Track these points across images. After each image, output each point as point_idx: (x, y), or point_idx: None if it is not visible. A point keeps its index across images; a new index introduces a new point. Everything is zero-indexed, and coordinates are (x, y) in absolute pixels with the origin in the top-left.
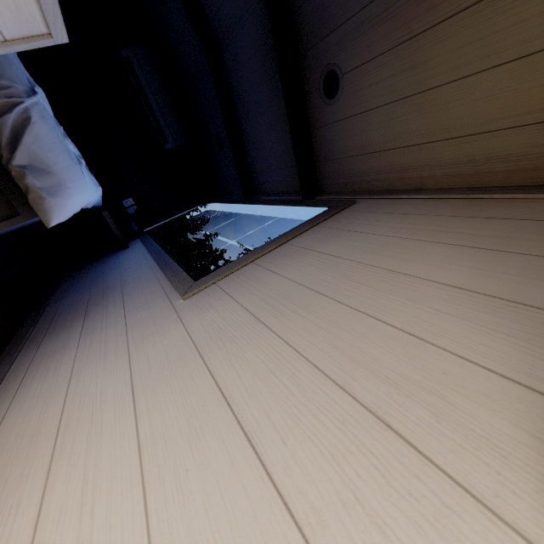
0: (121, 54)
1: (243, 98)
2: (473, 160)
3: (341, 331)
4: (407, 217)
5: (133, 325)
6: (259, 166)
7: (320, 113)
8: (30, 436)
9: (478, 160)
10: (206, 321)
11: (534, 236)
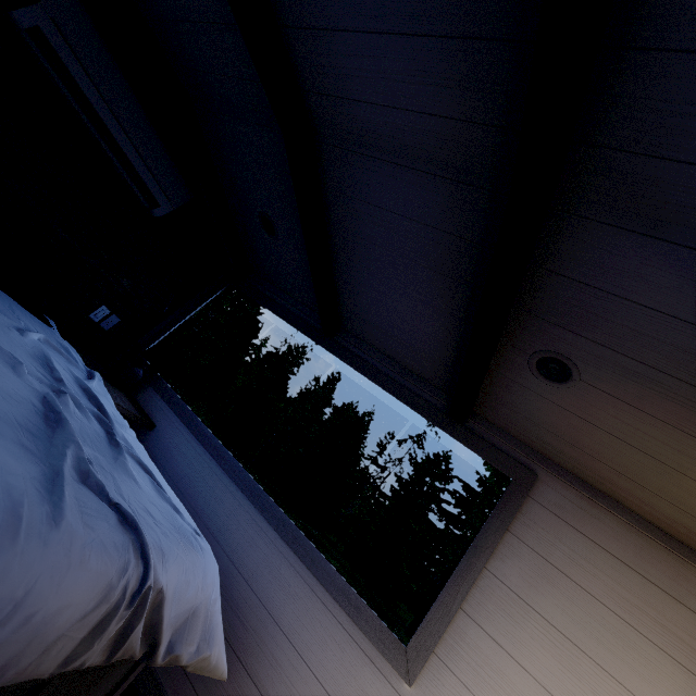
0: (17, 19)
1: (357, 235)
2: (690, 530)
3: None
4: (618, 567)
5: None
6: (363, 314)
7: (516, 370)
8: None
9: None
10: None
11: None
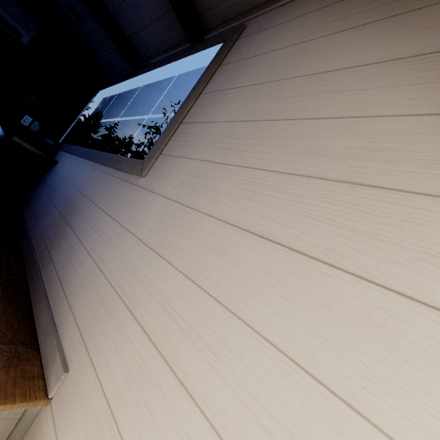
0: None
1: None
2: None
3: (290, 140)
4: (303, 19)
5: (116, 213)
6: (132, 25)
7: None
8: (101, 307)
9: None
10: (175, 183)
11: None
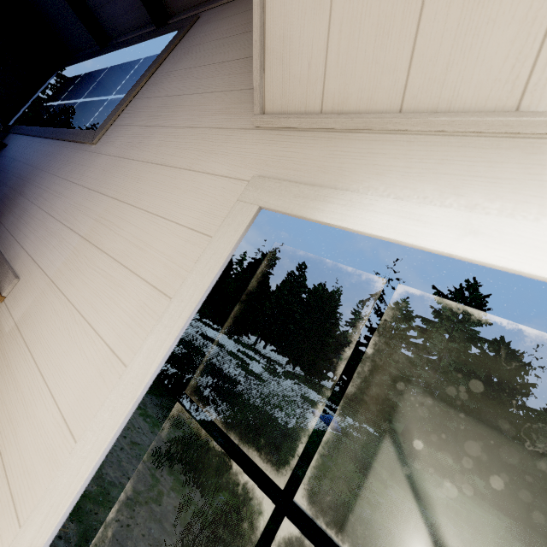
0: None
1: None
2: None
3: (195, 107)
4: (232, 18)
5: (68, 175)
6: None
7: None
8: (49, 236)
9: None
10: (119, 145)
11: None
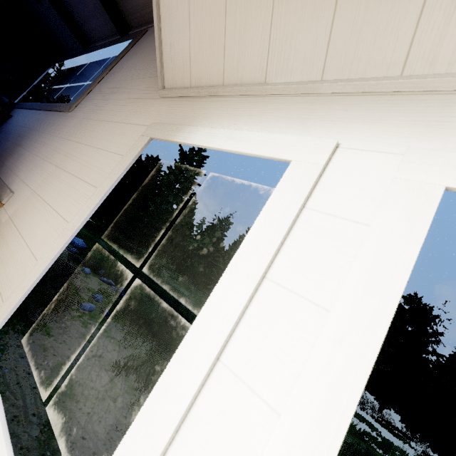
0: None
1: None
2: None
3: (132, 87)
4: None
5: (51, 131)
6: (81, 14)
7: None
8: (35, 168)
9: None
10: (85, 111)
11: None
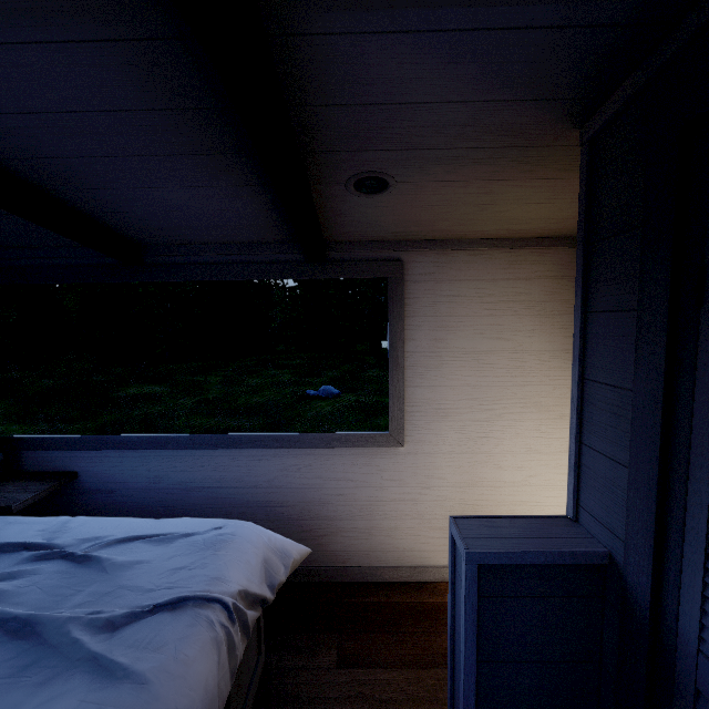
0: None
1: (48, 157)
2: (510, 230)
3: (524, 400)
4: (478, 286)
5: (399, 482)
6: (151, 225)
7: (340, 199)
8: None
9: (513, 230)
10: (451, 442)
11: (555, 297)
